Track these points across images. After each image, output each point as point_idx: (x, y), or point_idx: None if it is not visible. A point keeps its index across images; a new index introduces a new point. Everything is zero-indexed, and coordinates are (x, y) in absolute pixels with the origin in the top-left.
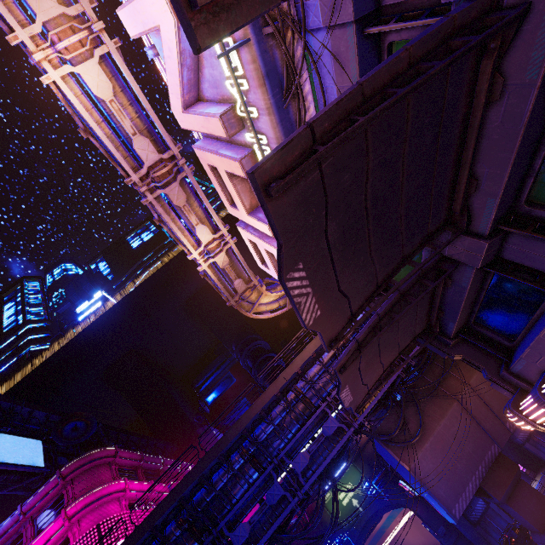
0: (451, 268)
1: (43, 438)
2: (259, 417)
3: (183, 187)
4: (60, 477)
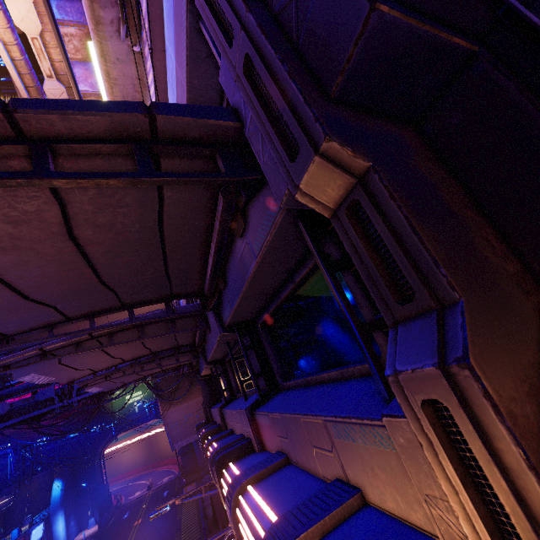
0: (195, 358)
1: None
2: None
3: None
4: None
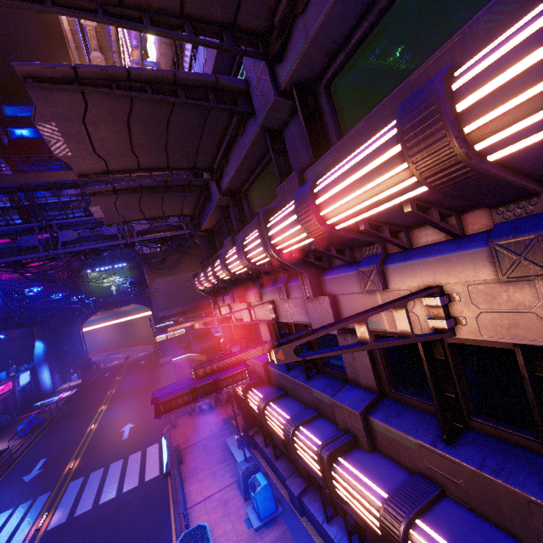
0: (206, 194)
1: None
2: (48, 185)
3: None
4: None
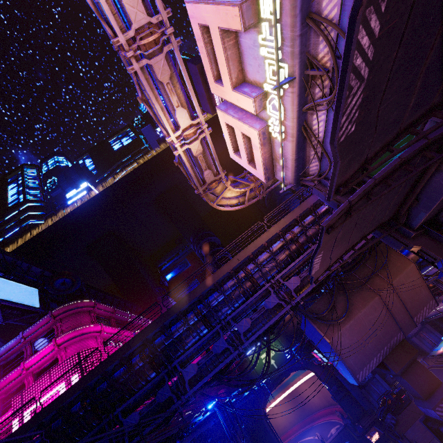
0: None
1: (39, 287)
2: (213, 288)
3: (168, 64)
4: (51, 316)
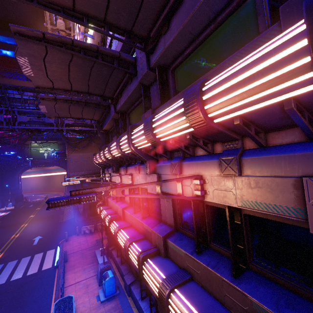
0: (107, 111)
1: None
2: (16, 87)
3: None
4: None
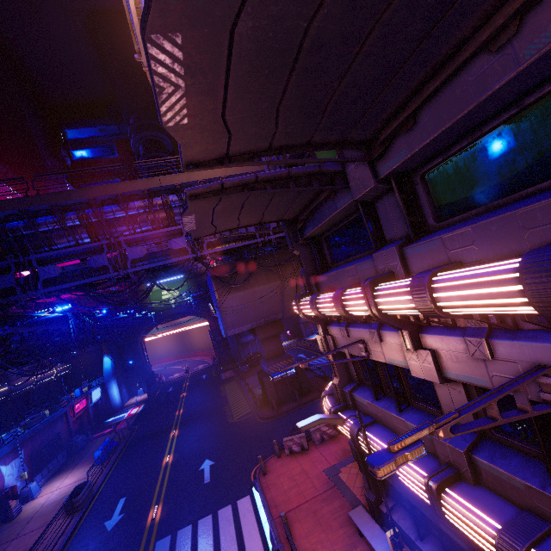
0: (340, 186)
1: None
2: (115, 199)
3: None
4: None
